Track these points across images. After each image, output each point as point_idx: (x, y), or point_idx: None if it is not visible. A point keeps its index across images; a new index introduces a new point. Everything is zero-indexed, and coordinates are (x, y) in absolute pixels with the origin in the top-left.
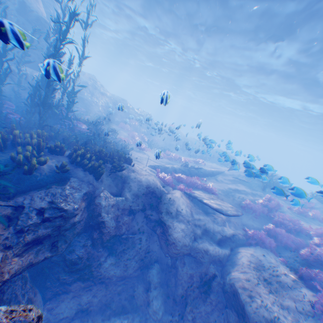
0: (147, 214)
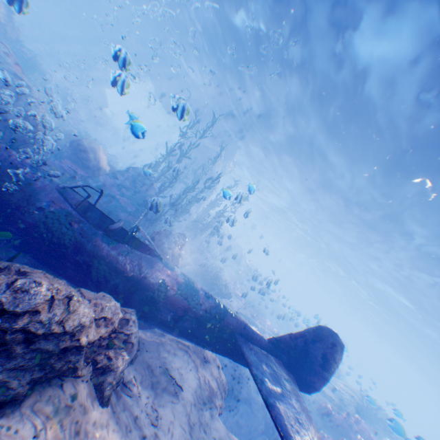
0: None
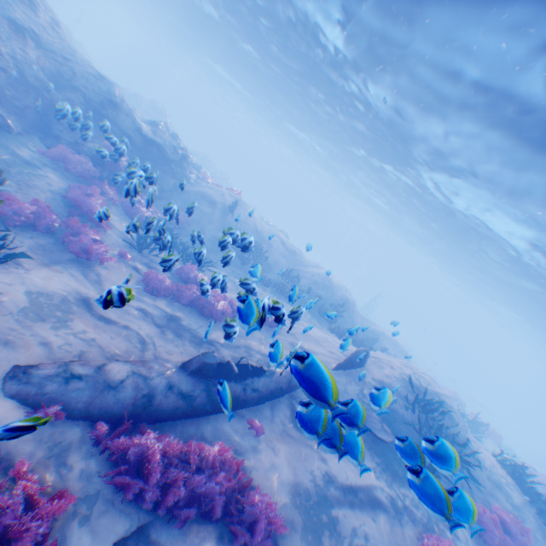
0: None
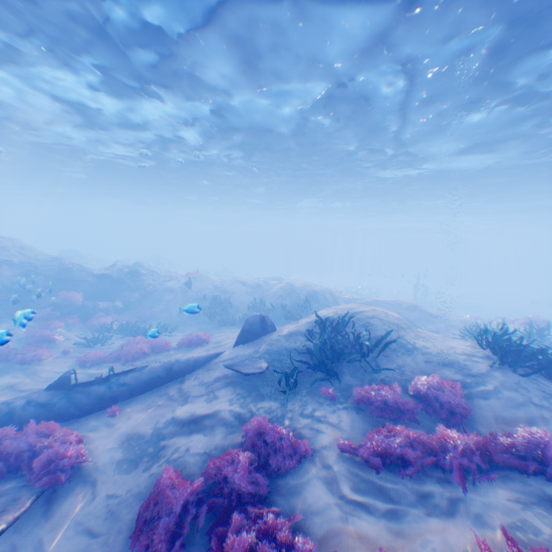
0: None
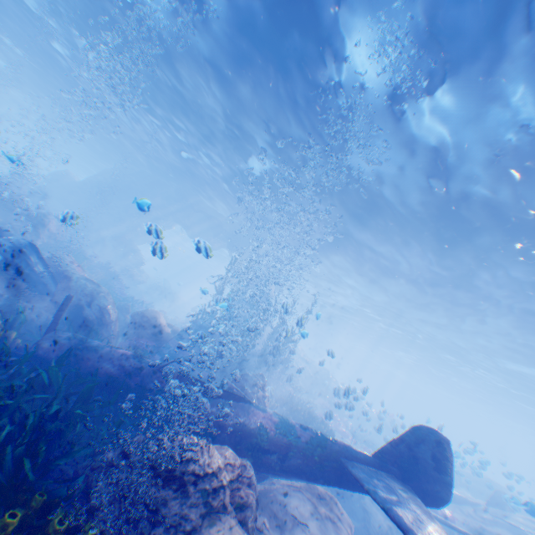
0: (346, 501)
